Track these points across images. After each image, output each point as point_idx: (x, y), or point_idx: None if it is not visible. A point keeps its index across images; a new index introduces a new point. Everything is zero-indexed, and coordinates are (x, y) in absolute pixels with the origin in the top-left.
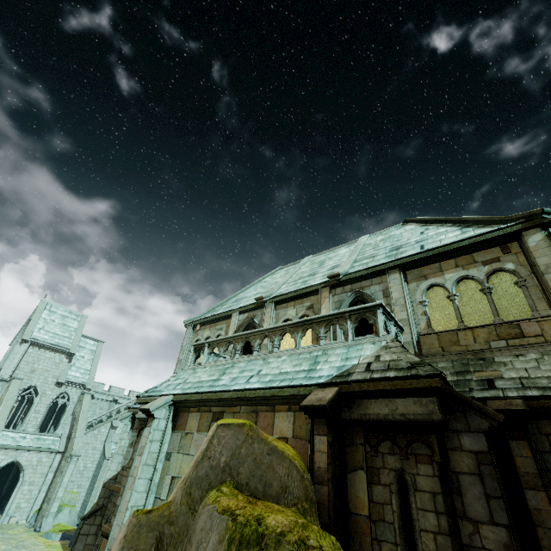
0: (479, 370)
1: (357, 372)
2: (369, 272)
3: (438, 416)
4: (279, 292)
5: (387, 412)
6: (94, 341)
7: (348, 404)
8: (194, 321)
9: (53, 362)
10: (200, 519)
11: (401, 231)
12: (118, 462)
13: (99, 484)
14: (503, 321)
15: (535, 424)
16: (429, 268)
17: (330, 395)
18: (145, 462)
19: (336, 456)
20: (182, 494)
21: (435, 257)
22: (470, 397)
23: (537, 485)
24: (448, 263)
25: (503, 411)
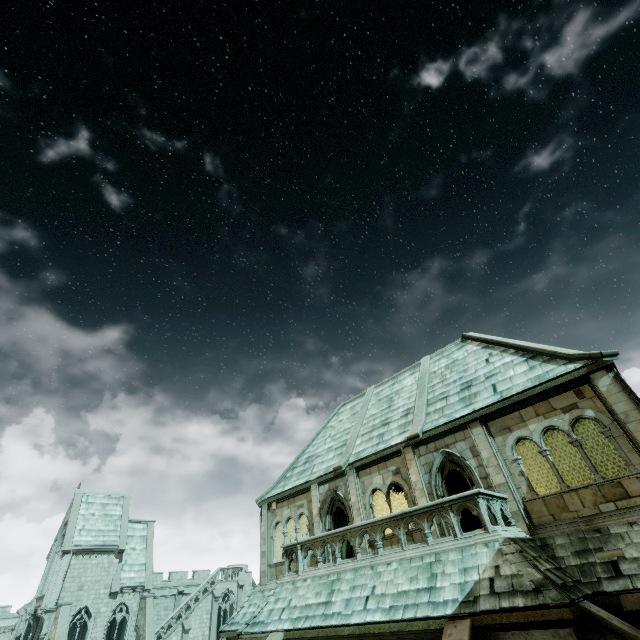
0: (599, 547)
1: (483, 595)
2: (449, 428)
3: None
4: (356, 453)
5: None
6: (142, 524)
7: (485, 638)
8: (267, 498)
9: (102, 568)
10: None
11: (463, 353)
12: None
13: None
14: (603, 480)
15: None
16: (509, 418)
17: (465, 637)
18: None
19: None
20: None
21: (512, 406)
22: (601, 592)
23: None
24: (527, 412)
25: (639, 613)
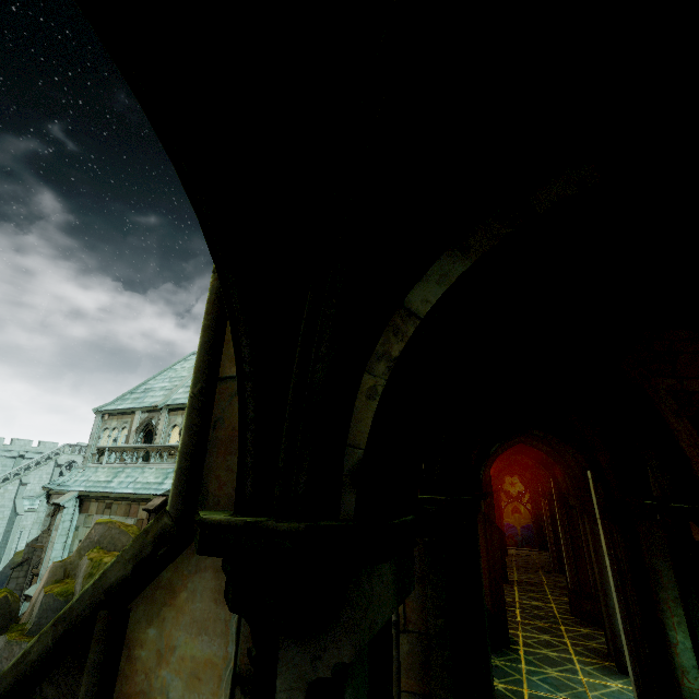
0: None
1: None
2: None
3: None
4: (174, 398)
5: None
6: None
7: None
8: (102, 411)
9: None
10: (83, 561)
11: None
12: (38, 528)
13: (14, 538)
14: None
15: None
16: None
17: (159, 503)
18: (61, 534)
19: None
20: (76, 553)
21: None
22: None
23: None
24: None
25: None
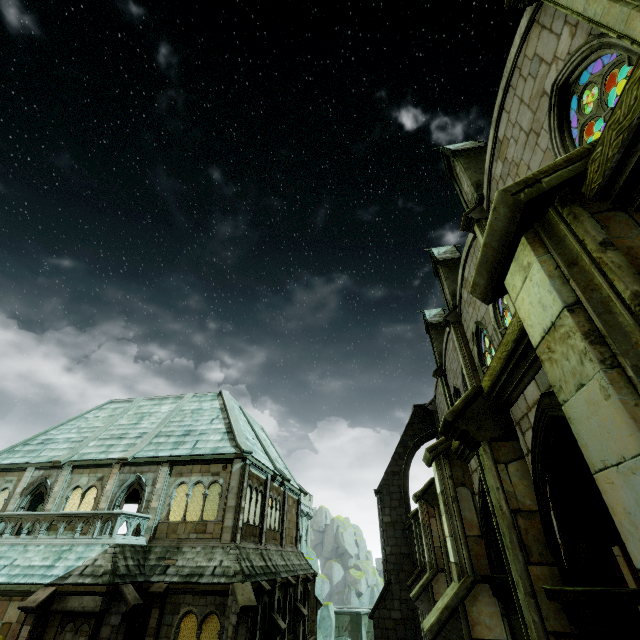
0: (171, 557)
1: (74, 574)
2: (151, 461)
3: (98, 608)
4: (83, 453)
5: (77, 605)
6: None
7: (59, 598)
8: None
9: None
10: None
11: (209, 406)
12: None
13: None
14: (201, 520)
15: (170, 597)
16: (187, 467)
17: (44, 596)
18: None
19: (33, 638)
20: None
21: (191, 461)
22: (148, 580)
23: (152, 634)
24: (197, 468)
25: (153, 593)
